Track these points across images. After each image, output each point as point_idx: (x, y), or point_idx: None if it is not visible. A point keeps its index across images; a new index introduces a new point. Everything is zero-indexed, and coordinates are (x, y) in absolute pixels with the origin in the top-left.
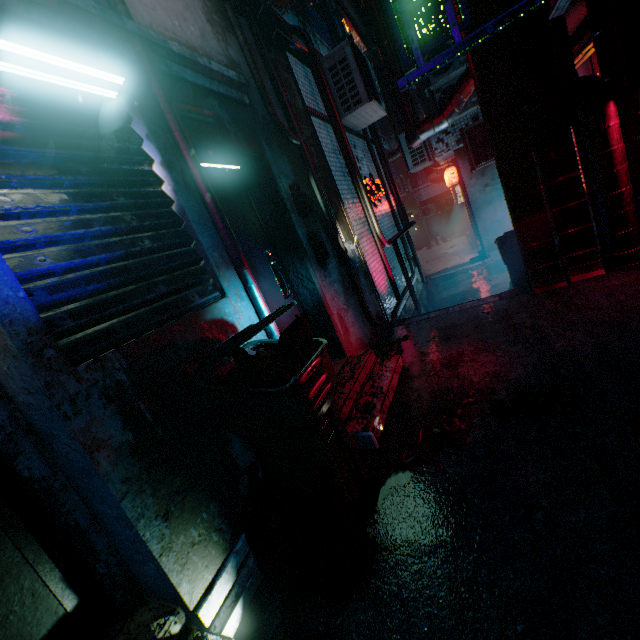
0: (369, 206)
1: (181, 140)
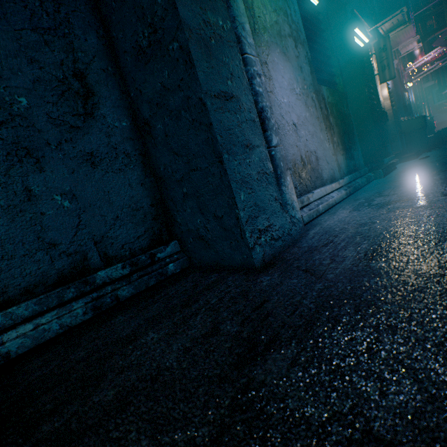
0: (426, 111)
1: (413, 94)
